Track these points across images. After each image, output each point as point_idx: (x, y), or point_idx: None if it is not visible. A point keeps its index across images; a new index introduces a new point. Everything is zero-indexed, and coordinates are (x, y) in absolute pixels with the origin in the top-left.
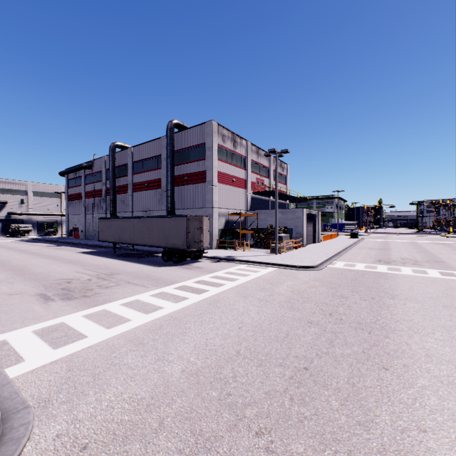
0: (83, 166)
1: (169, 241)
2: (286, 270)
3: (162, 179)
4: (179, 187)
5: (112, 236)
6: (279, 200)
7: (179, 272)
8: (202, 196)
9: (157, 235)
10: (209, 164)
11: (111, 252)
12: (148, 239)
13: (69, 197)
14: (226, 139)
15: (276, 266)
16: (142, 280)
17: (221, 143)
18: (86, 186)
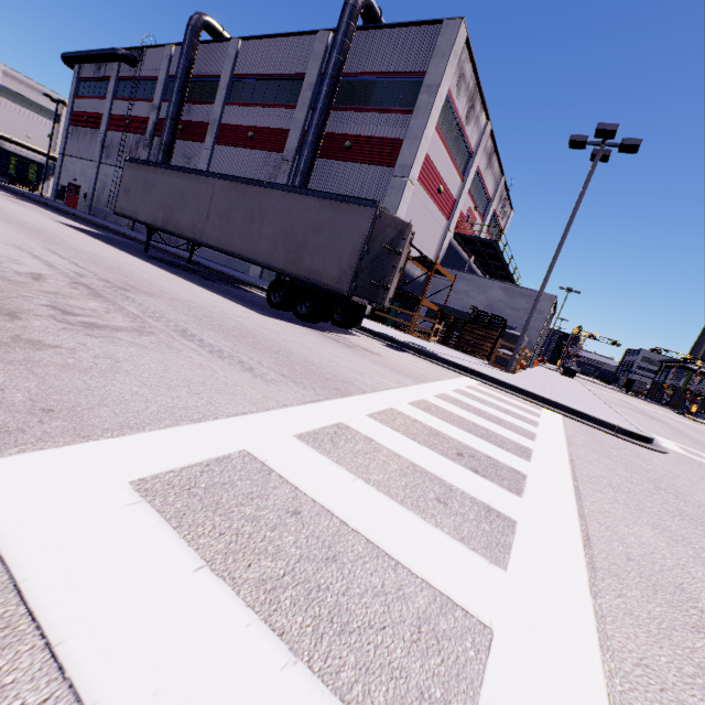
0: (117, 52)
1: (299, 260)
2: (595, 430)
3: (291, 133)
4: (325, 160)
5: (150, 211)
6: (478, 269)
7: (333, 349)
8: (374, 196)
9: (271, 236)
10: (415, 127)
11: (137, 248)
12: (242, 239)
13: (73, 117)
14: (464, 89)
15: (557, 410)
16: (234, 340)
17: (453, 92)
18: (115, 102)
